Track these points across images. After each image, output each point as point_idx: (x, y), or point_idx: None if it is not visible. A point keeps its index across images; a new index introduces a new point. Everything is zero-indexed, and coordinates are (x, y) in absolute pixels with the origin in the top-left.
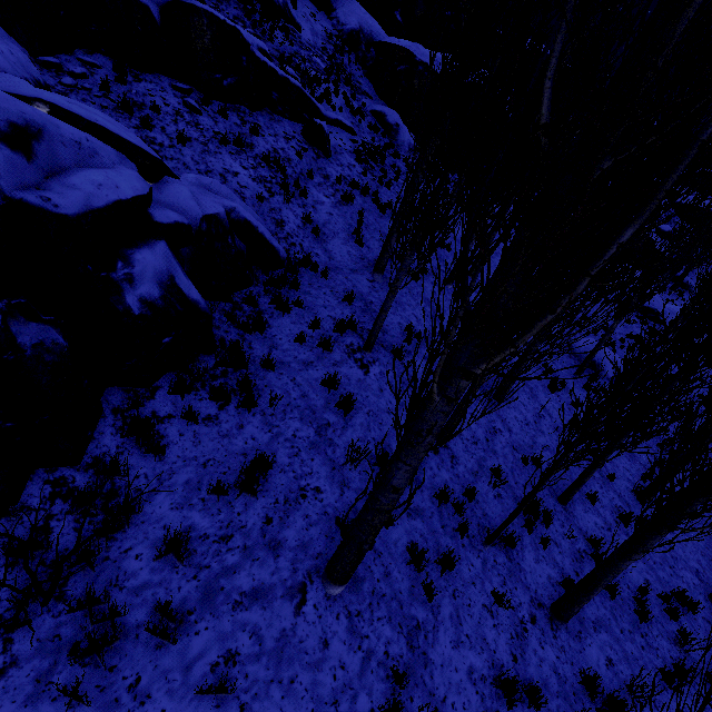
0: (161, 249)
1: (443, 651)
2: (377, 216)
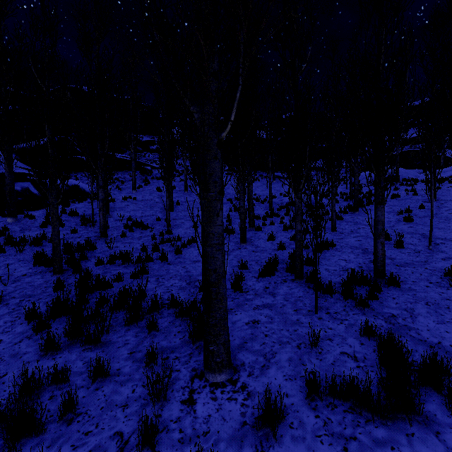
0: (27, 183)
1: (32, 233)
2: (161, 183)
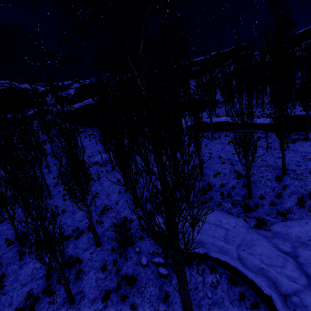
0: None
1: None
2: None
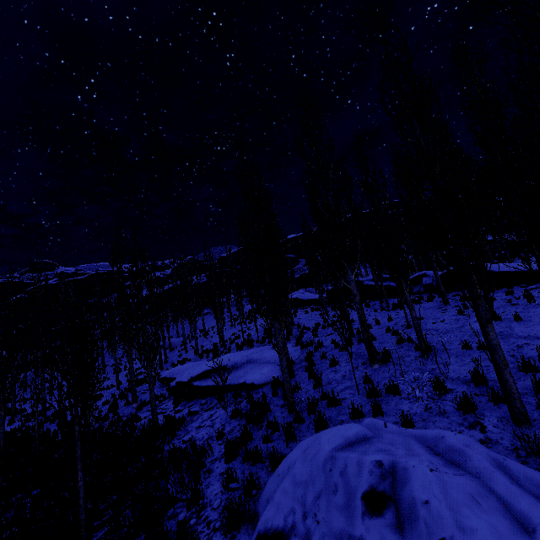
0: None
1: None
2: None
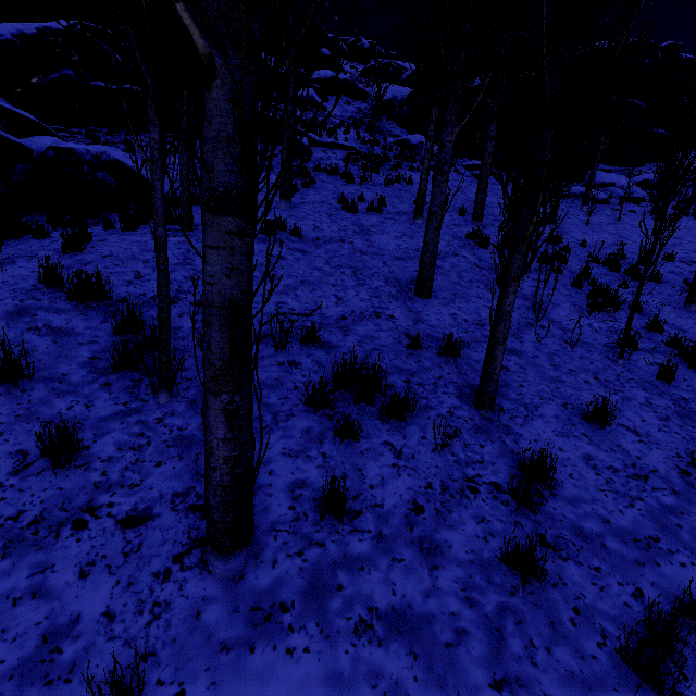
0: None
1: None
2: (340, 185)
